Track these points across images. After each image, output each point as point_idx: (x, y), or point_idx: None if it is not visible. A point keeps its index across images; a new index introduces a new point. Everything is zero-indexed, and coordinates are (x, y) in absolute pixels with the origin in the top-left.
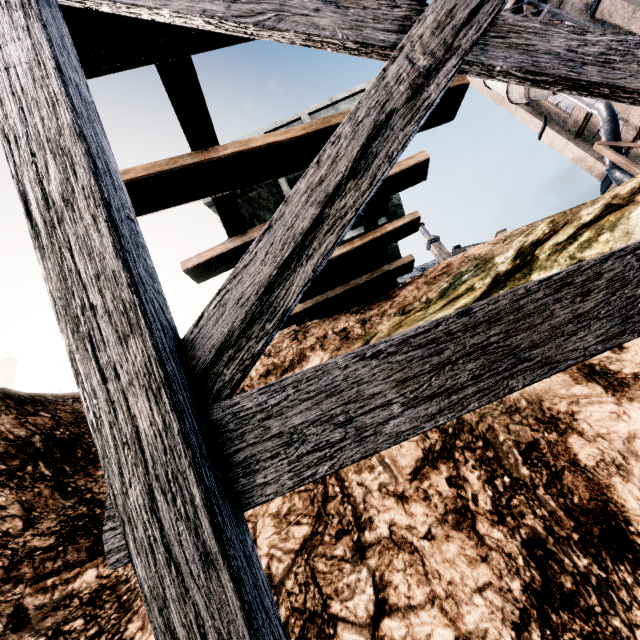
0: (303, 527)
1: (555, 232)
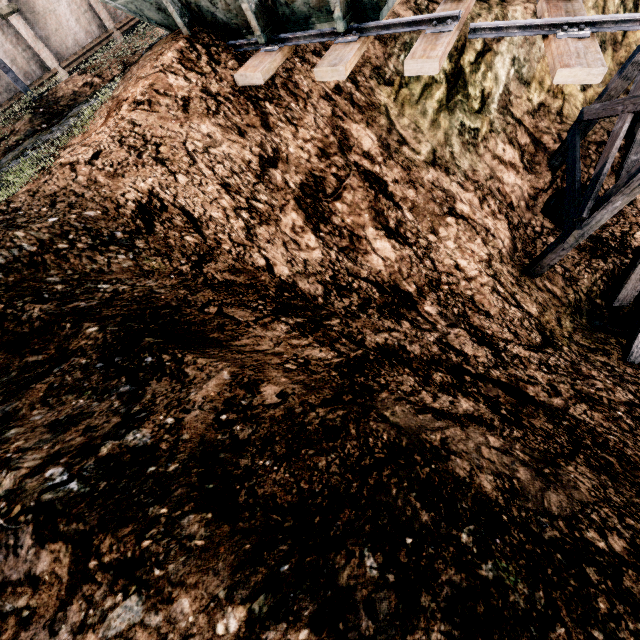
0: (478, 239)
1: (464, 45)
